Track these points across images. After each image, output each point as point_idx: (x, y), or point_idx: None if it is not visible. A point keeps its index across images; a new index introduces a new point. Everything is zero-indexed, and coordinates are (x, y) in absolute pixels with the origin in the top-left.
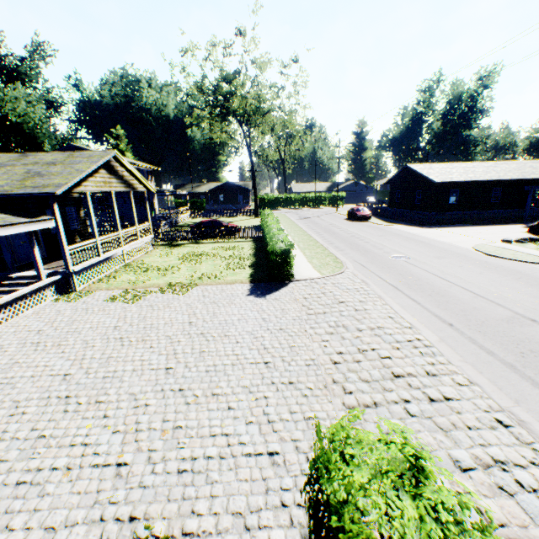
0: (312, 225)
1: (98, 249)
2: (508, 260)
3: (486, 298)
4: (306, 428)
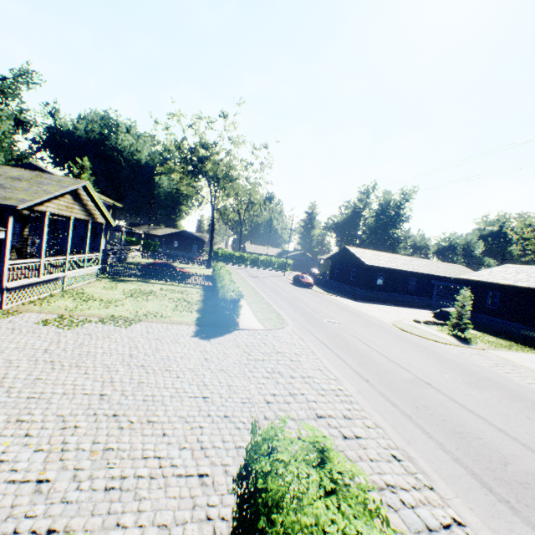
0: (261, 283)
1: (40, 270)
2: (416, 336)
3: (396, 363)
4: (237, 455)
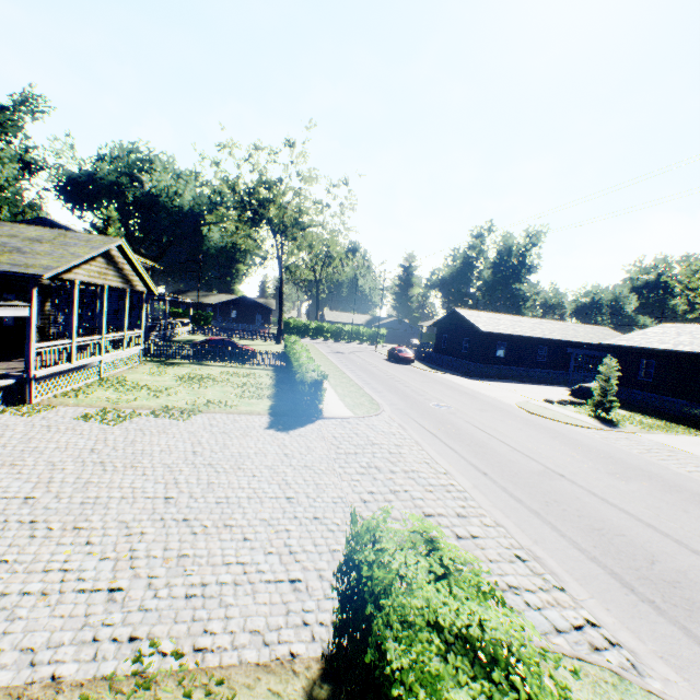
0: (347, 361)
1: (72, 353)
2: (547, 419)
3: (522, 452)
4: (332, 559)
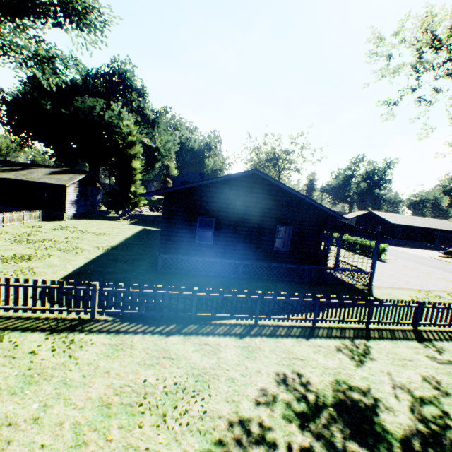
0: None
1: None
2: (451, 263)
3: None
4: None
